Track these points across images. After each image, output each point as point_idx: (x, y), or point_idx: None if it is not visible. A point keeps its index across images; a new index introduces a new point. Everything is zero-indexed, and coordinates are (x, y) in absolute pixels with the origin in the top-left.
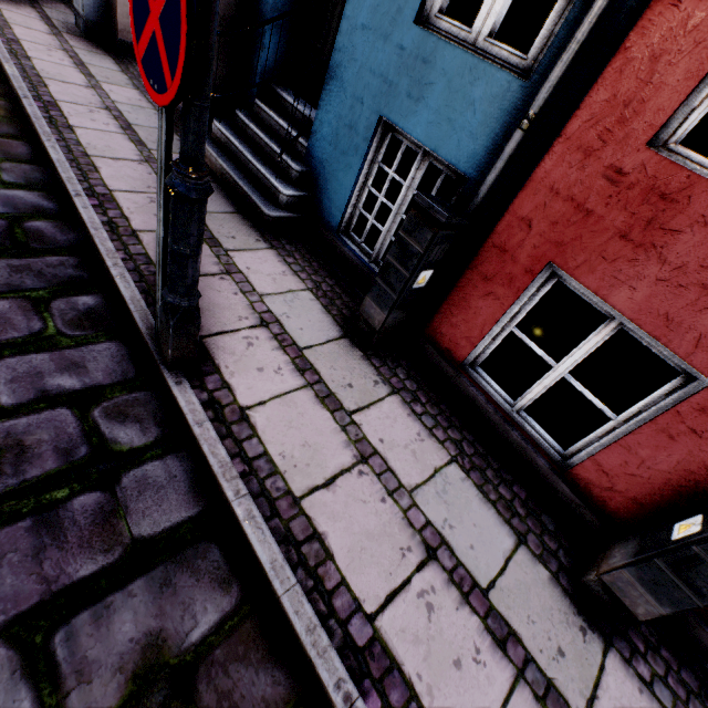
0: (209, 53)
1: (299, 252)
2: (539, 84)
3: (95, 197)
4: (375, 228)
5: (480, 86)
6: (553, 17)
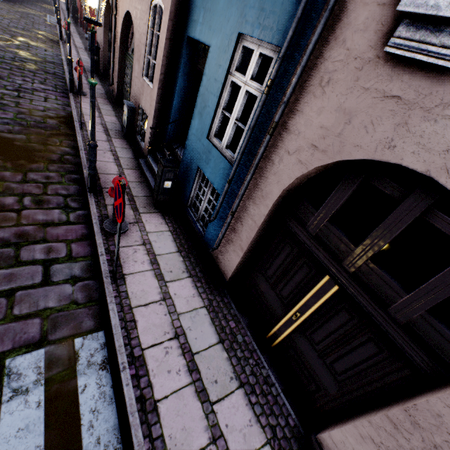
0: None
1: None
2: None
3: None
4: None
5: None
6: None
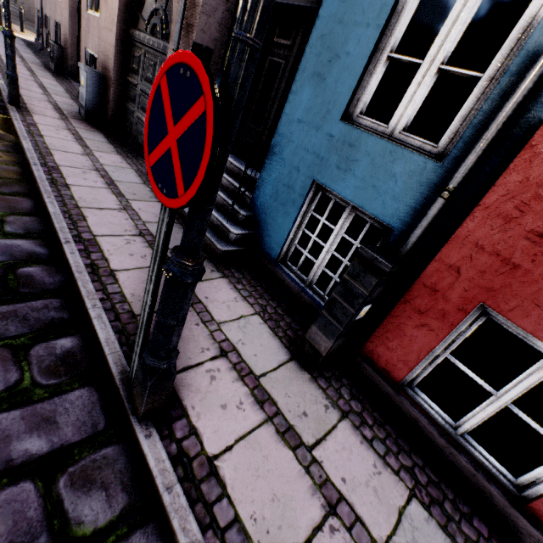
0: (222, 168)
1: (245, 278)
2: (452, 165)
3: (81, 242)
4: (300, 252)
5: (400, 164)
6: (457, 120)
